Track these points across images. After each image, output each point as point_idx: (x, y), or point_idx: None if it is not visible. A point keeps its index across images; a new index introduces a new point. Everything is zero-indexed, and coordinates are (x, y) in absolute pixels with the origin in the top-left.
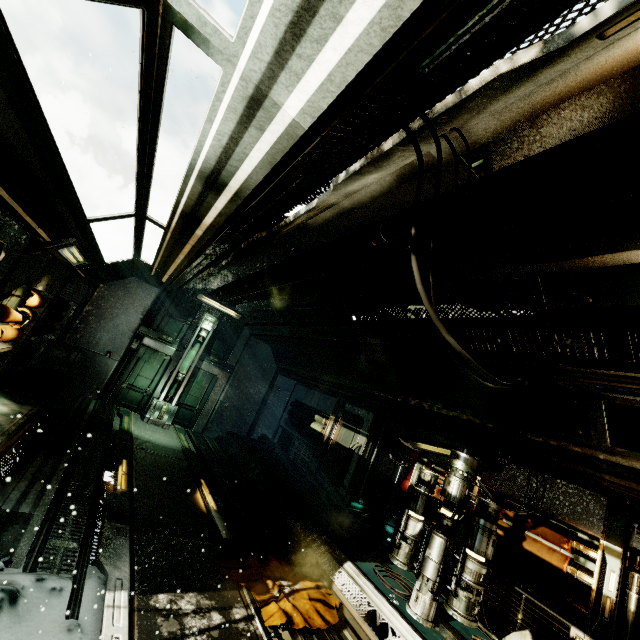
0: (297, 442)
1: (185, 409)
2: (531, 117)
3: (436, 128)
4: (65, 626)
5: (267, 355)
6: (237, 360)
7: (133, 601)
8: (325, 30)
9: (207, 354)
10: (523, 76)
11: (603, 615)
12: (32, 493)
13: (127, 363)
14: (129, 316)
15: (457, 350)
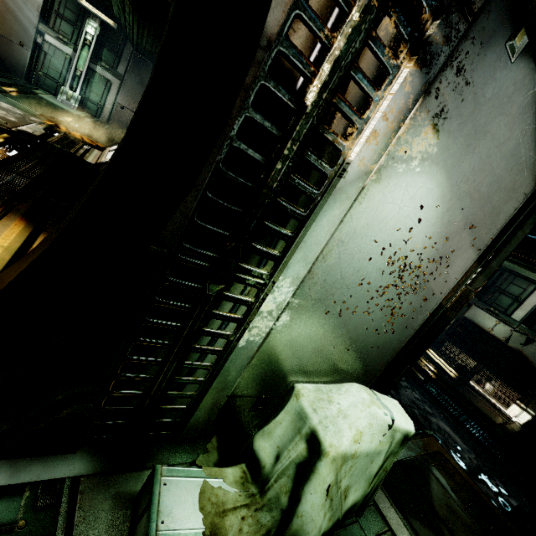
0: None
1: (91, 103)
2: None
3: None
4: None
5: (150, 71)
6: (125, 70)
7: None
8: None
9: (99, 60)
10: None
11: None
12: None
13: (38, 55)
14: (28, 11)
15: None
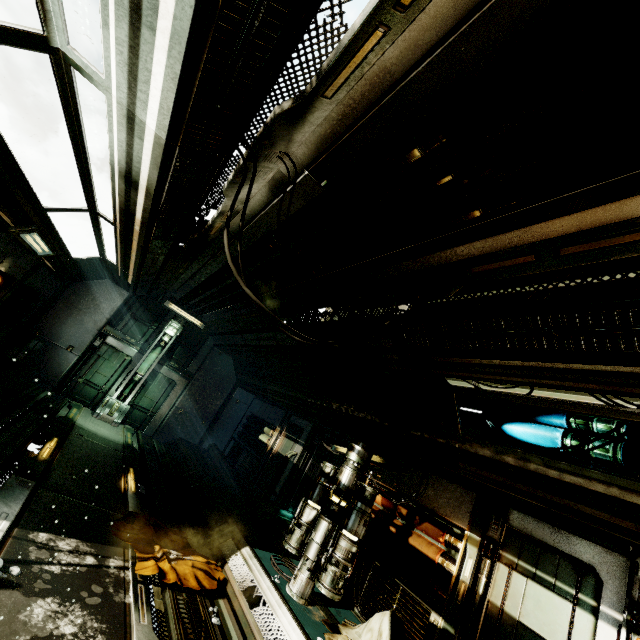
0: (245, 453)
1: (138, 410)
2: (324, 147)
3: (267, 150)
4: None
5: (228, 367)
6: (197, 368)
7: (13, 531)
8: (146, 77)
9: (168, 359)
10: (297, 118)
11: (457, 599)
12: None
13: (87, 359)
14: (96, 315)
15: (253, 299)
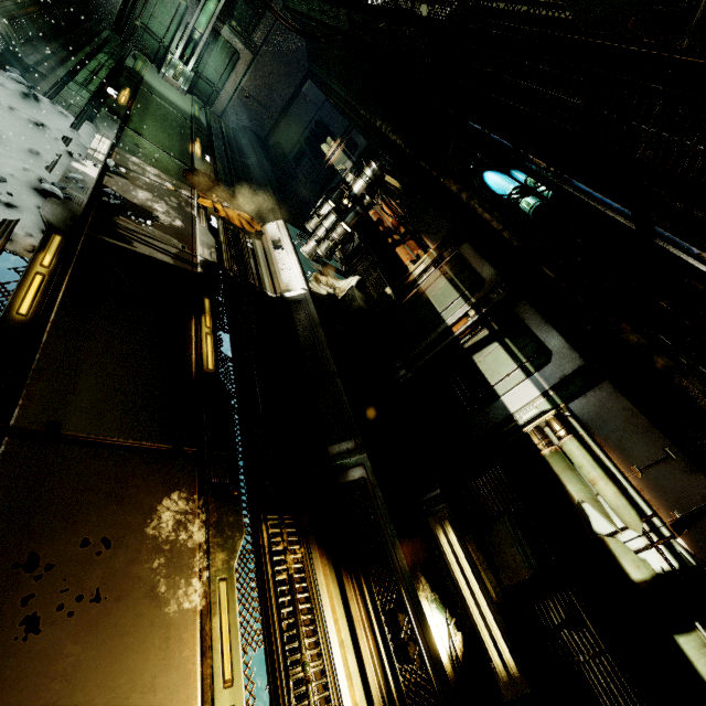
0: (306, 160)
1: (204, 82)
2: None
3: None
4: (69, 129)
5: (299, 47)
6: (263, 40)
7: (115, 149)
8: None
9: (229, 16)
10: None
11: (404, 283)
12: (46, 65)
13: None
14: None
15: None
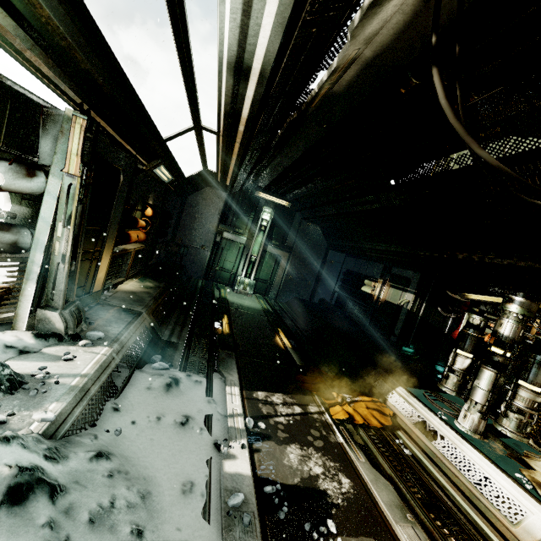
0: (351, 303)
1: (260, 282)
2: None
3: None
4: (206, 400)
5: (317, 235)
6: (293, 242)
7: (243, 393)
8: None
9: (270, 239)
10: None
11: None
12: (176, 332)
13: (216, 252)
14: (210, 218)
15: (492, 165)
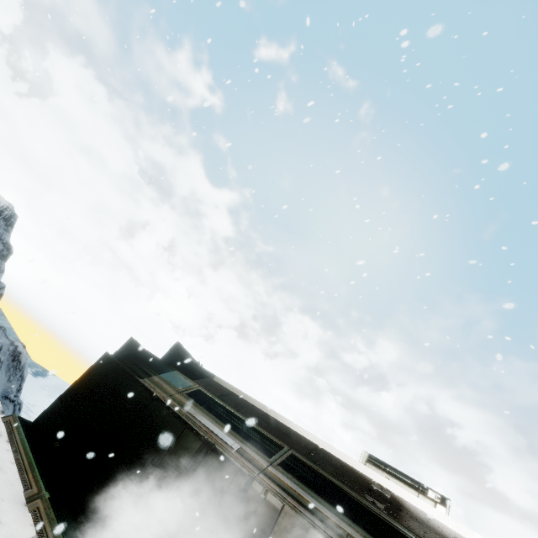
0: None
1: None
2: None
3: None
4: None
5: None
6: None
7: None
8: None
9: None
10: None
11: None
12: None
13: None
14: None
15: None
